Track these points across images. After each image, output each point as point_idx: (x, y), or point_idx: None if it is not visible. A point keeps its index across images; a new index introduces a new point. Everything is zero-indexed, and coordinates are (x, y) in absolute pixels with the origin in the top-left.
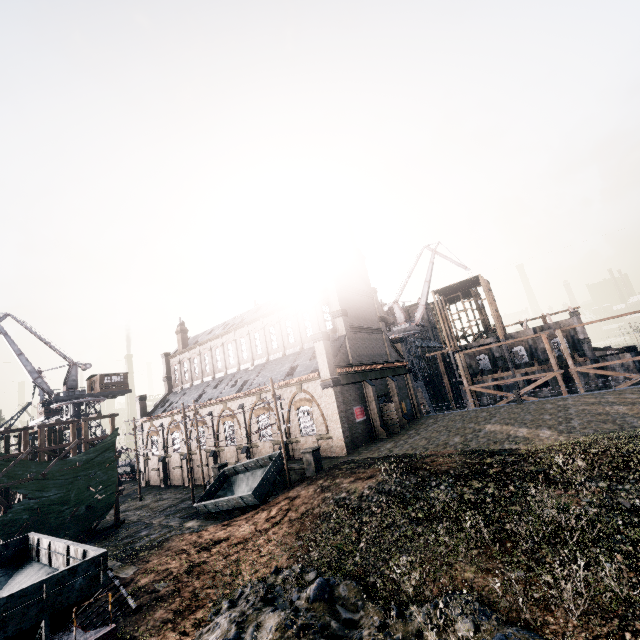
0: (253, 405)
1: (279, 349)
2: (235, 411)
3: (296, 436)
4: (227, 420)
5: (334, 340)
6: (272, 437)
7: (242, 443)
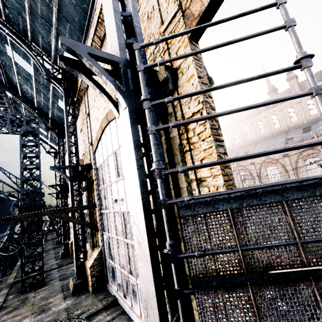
0: (262, 162)
1: (266, 133)
2: (246, 166)
3: (303, 176)
4: (240, 172)
5: (320, 120)
6: (280, 178)
7: (253, 183)
